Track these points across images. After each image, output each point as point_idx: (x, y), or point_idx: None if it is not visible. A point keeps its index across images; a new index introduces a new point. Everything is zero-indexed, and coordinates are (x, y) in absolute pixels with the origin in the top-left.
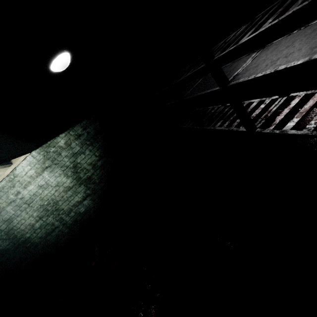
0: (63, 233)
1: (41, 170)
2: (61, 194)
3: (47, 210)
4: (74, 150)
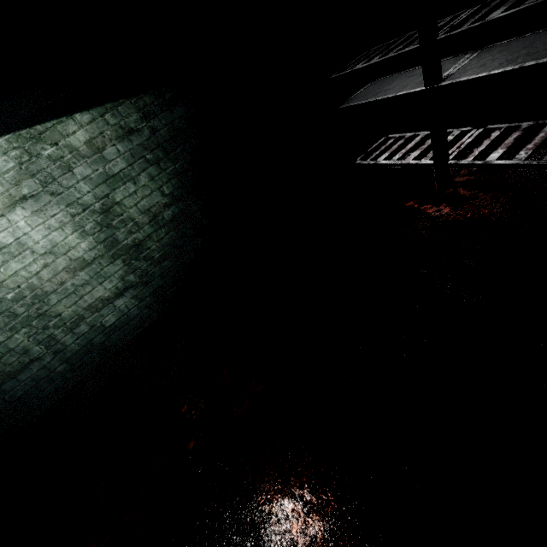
0: (51, 373)
1: (7, 203)
2: (59, 276)
3: (12, 315)
4: (110, 168)
